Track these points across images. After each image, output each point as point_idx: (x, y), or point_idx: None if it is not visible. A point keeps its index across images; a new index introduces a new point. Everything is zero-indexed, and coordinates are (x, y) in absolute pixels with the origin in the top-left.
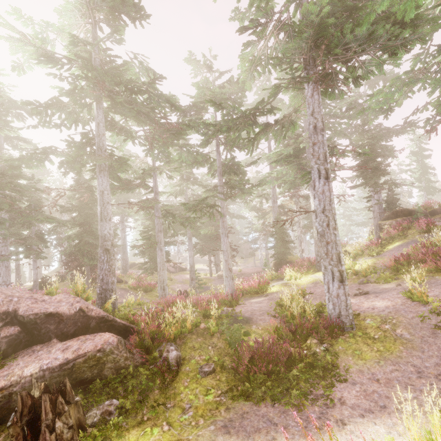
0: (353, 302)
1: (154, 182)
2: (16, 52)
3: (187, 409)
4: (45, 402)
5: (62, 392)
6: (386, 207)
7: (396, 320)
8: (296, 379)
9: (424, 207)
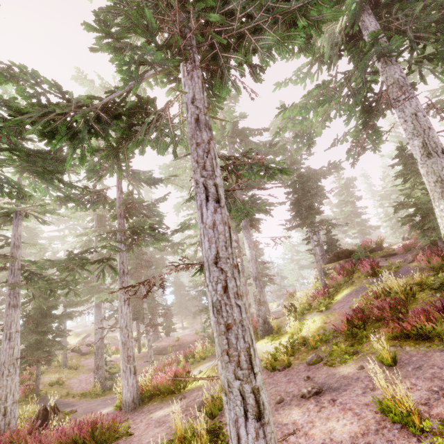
0: (299, 423)
1: (14, 230)
2: None
3: None
4: None
5: None
6: (328, 249)
7: None
8: None
9: (362, 246)
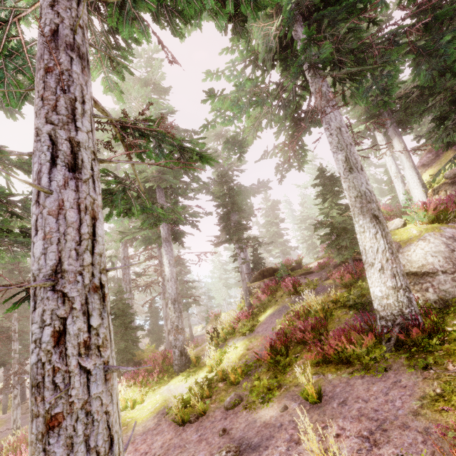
0: None
1: None
2: None
3: None
4: None
5: None
6: (254, 267)
7: None
8: None
9: (285, 264)
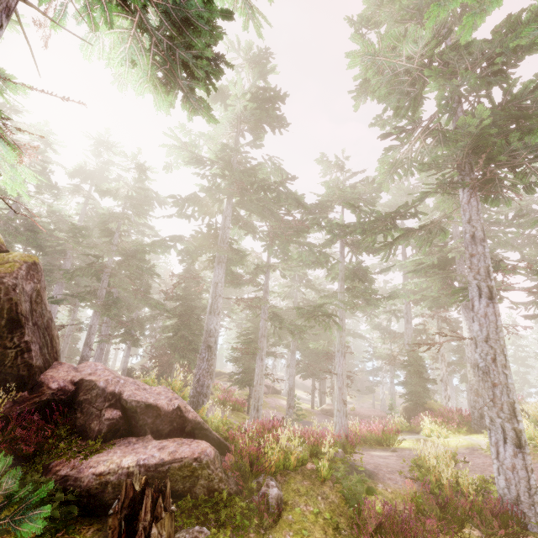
0: None
1: (266, 280)
2: (170, 155)
3: None
4: (147, 497)
5: (161, 493)
6: None
7: None
8: None
9: None
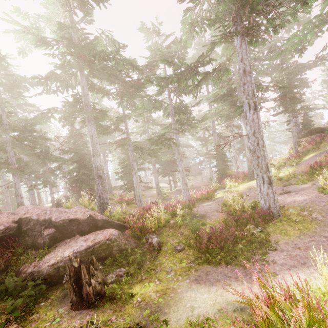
0: (279, 199)
1: (125, 126)
2: (19, 40)
3: (170, 272)
4: (83, 268)
5: (91, 263)
6: (303, 128)
7: (312, 208)
8: (241, 251)
9: None
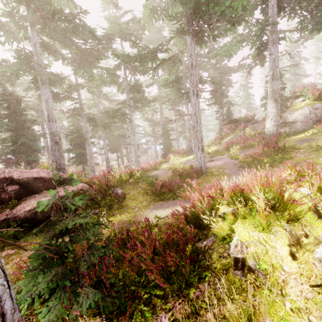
0: (207, 164)
1: (79, 96)
2: None
3: (135, 208)
4: None
5: None
6: (226, 118)
7: (225, 167)
8: None
9: (244, 117)
